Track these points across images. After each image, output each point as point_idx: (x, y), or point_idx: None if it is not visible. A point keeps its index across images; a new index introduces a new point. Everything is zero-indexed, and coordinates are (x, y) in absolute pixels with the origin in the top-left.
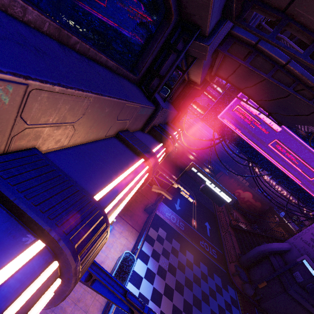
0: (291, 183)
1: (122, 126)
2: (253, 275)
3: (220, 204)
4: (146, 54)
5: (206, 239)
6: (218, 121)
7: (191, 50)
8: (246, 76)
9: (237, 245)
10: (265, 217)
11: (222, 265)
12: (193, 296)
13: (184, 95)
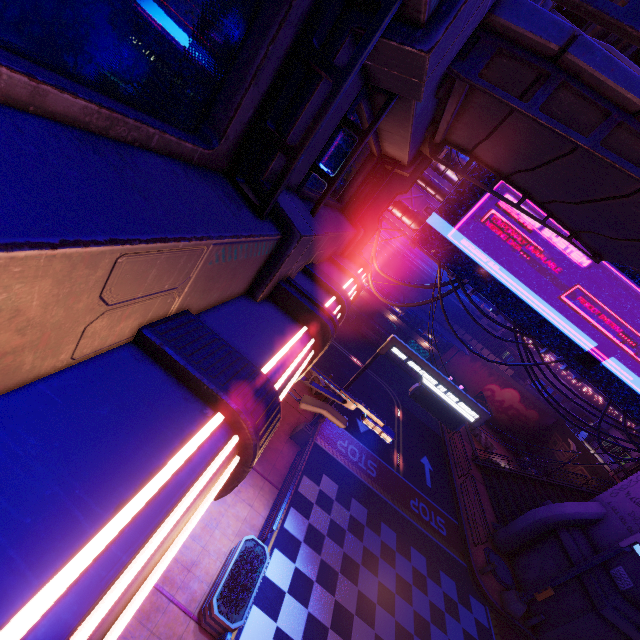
0: (610, 381)
1: (152, 310)
2: (523, 570)
3: (453, 425)
4: (237, 78)
5: (423, 494)
6: (448, 245)
7: (380, 73)
8: (522, 144)
9: (489, 503)
10: (546, 440)
11: (459, 551)
12: (395, 627)
13: (371, 191)
